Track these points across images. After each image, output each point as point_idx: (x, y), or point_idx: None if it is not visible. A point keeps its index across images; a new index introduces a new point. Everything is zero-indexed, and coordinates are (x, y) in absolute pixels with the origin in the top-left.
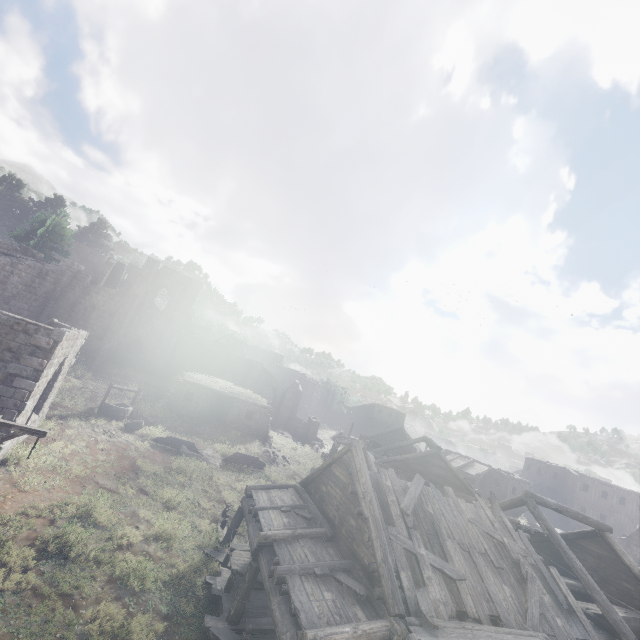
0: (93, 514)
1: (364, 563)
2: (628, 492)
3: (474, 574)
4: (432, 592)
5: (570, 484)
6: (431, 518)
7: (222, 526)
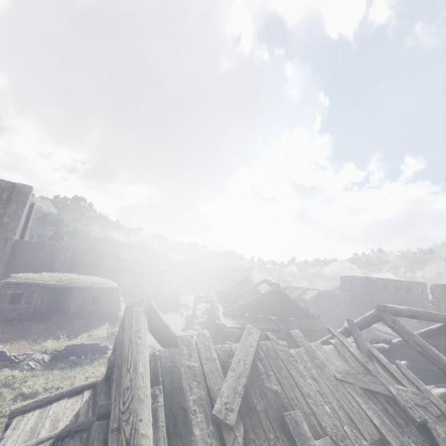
0: None
1: None
2: (411, 283)
3: None
4: None
5: (374, 287)
6: (278, 404)
7: None
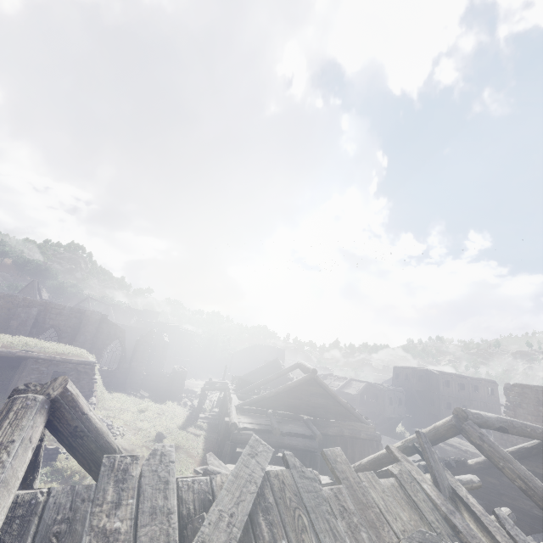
0: None
1: None
2: (479, 380)
3: None
4: None
5: (434, 383)
6: None
7: None
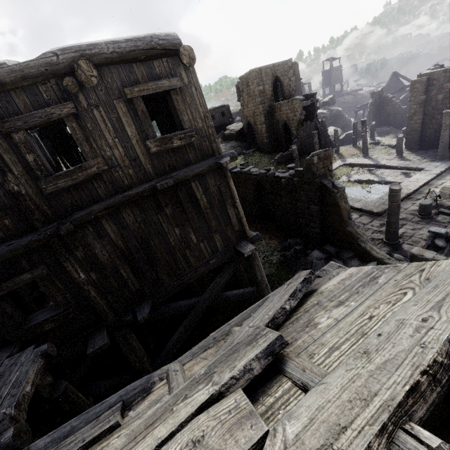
0: None
1: None
2: None
3: None
4: None
5: None
6: None
7: None
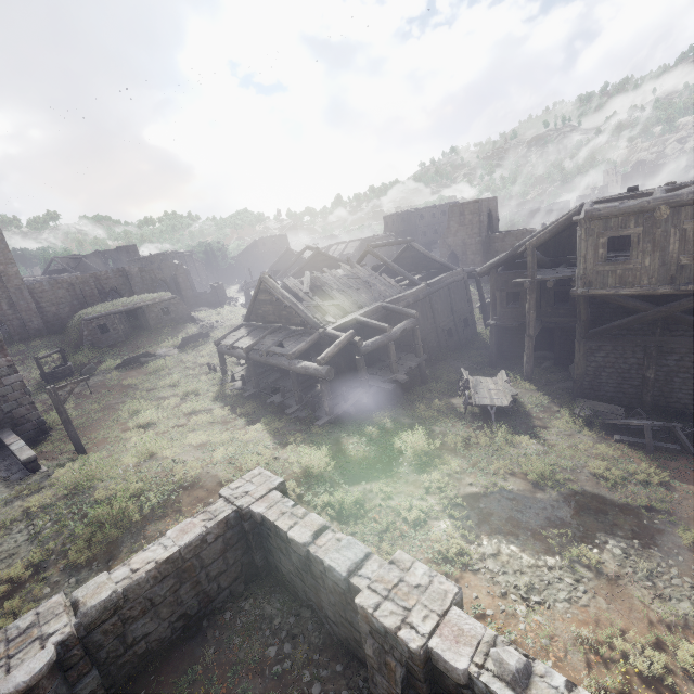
0: (140, 409)
1: (299, 324)
2: (446, 205)
3: (348, 298)
4: (331, 314)
5: (413, 220)
6: (321, 288)
7: (215, 373)
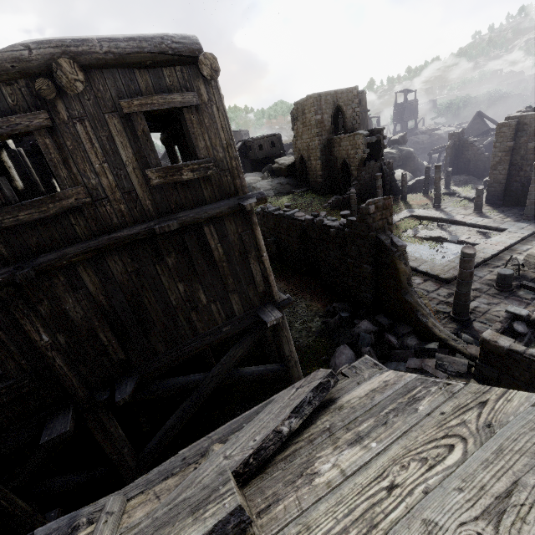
0: None
1: None
2: None
3: None
4: None
5: None
6: None
7: None
